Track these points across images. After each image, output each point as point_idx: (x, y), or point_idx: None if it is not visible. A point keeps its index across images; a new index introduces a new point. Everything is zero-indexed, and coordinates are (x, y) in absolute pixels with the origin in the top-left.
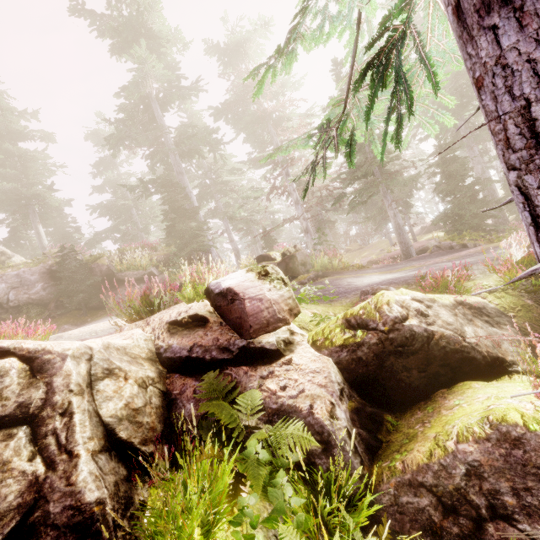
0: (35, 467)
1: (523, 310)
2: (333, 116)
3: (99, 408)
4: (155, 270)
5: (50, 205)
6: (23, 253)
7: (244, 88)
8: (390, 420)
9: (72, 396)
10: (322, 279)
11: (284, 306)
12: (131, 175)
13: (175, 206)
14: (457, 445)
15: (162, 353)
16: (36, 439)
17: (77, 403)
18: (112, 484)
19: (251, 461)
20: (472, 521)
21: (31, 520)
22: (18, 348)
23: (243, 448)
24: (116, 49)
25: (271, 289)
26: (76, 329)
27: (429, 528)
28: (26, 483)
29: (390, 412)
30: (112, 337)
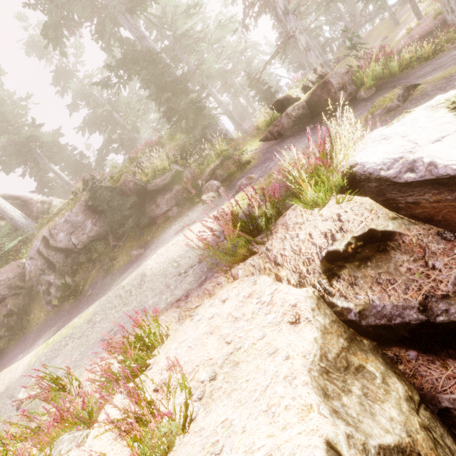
0: None
1: None
2: None
3: None
4: (177, 166)
5: (46, 142)
6: (57, 194)
7: None
8: None
9: None
10: (419, 90)
11: None
12: (91, 77)
13: (161, 83)
14: None
15: (357, 319)
16: None
17: None
18: None
19: None
20: None
21: None
22: None
23: None
24: None
25: None
26: (151, 260)
27: None
28: None
29: None
30: (249, 308)
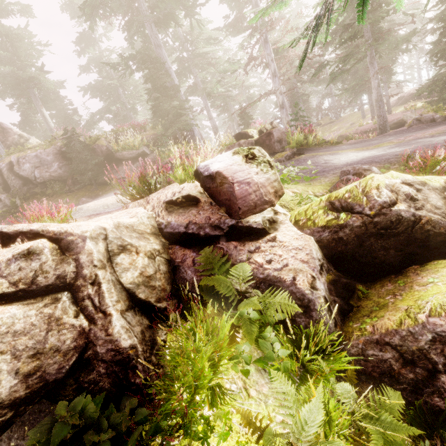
0: (80, 321)
1: None
2: None
3: (120, 278)
4: (147, 149)
5: (46, 88)
6: (37, 135)
7: None
8: (361, 289)
9: (97, 270)
10: (299, 157)
11: (270, 189)
12: (111, 52)
13: (157, 84)
14: (428, 318)
15: (163, 228)
16: (77, 301)
17: (102, 275)
18: (139, 333)
19: (245, 320)
20: (426, 371)
21: (86, 356)
22: (45, 230)
23: (235, 305)
24: None
25: (258, 173)
26: (91, 202)
27: (388, 373)
28: (76, 332)
29: (361, 282)
30: (120, 215)
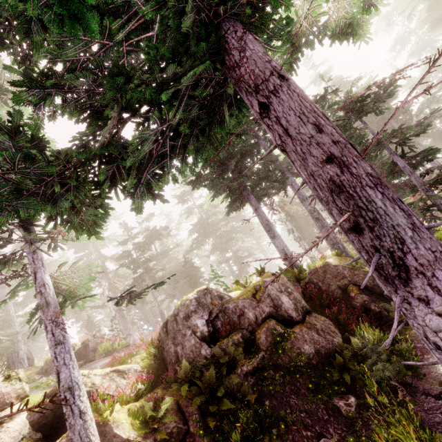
0: None
1: (148, 366)
2: None
3: None
4: None
5: None
6: None
7: None
8: None
9: None
10: (89, 363)
11: (14, 394)
12: None
13: None
14: None
15: None
16: None
17: None
18: None
19: None
20: None
21: None
22: None
23: None
24: None
25: (8, 386)
26: None
27: None
28: None
29: (55, 441)
30: None
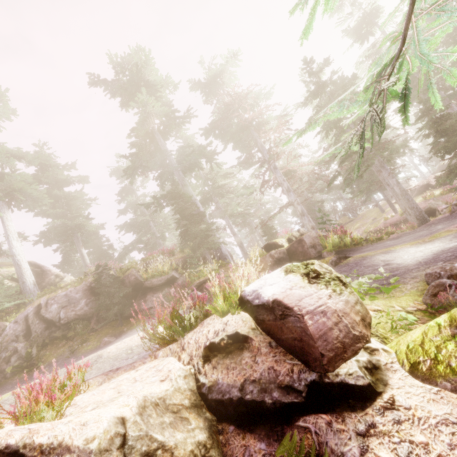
0: None
1: None
2: (378, 66)
3: None
4: (176, 273)
5: (88, 231)
6: (73, 272)
7: (225, 107)
8: None
9: None
10: (346, 261)
11: (355, 316)
12: (146, 196)
13: (185, 213)
14: None
15: (207, 393)
16: None
17: None
18: None
19: None
20: None
21: None
22: (28, 444)
23: None
24: (124, 102)
25: (331, 295)
26: (113, 345)
27: None
28: None
29: None
30: (147, 373)
